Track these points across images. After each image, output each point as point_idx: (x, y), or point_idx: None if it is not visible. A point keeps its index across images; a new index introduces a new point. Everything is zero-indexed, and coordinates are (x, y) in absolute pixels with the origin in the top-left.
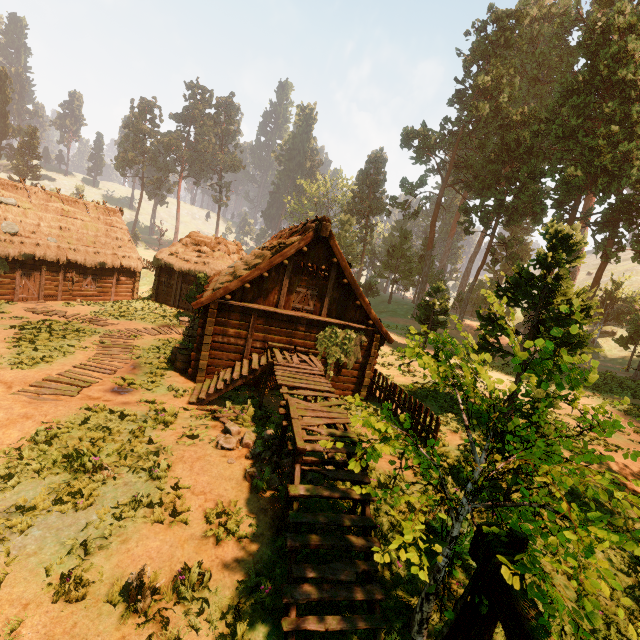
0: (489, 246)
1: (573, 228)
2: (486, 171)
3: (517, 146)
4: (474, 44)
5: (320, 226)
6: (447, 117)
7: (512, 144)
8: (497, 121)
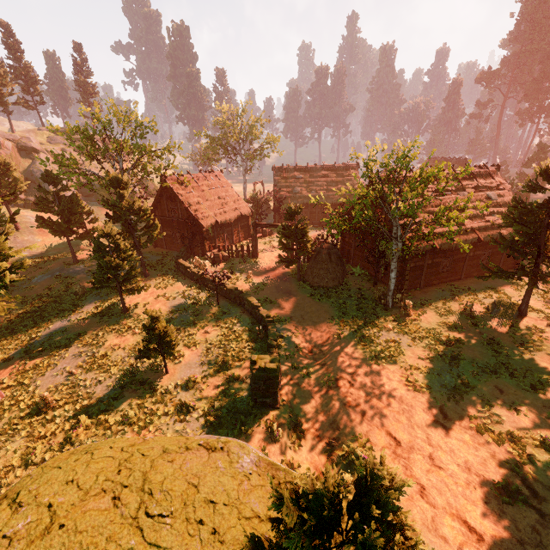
0: (536, 129)
1: (544, 144)
2: (531, 91)
3: (549, 74)
4: (522, 12)
5: (464, 161)
6: (505, 57)
7: (547, 72)
8: (540, 53)
